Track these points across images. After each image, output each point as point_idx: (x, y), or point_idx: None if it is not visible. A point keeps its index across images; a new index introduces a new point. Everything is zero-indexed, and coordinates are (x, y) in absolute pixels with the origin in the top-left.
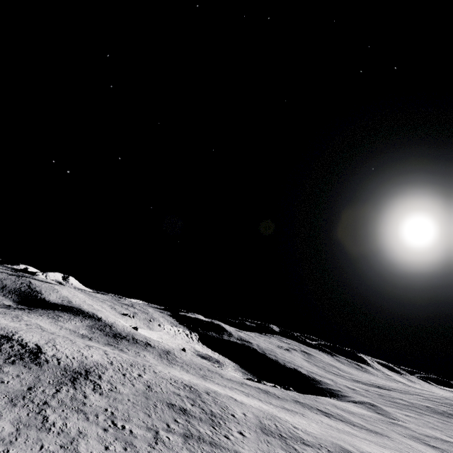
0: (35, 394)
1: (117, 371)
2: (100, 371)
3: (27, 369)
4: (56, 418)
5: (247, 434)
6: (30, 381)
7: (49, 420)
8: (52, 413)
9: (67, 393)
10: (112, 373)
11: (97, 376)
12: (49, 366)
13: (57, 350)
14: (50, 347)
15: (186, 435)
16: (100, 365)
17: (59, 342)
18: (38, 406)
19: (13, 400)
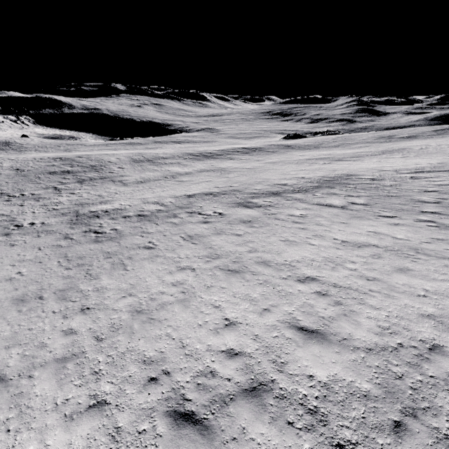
0: None
1: None
2: None
3: None
4: None
5: (125, 167)
6: None
7: None
8: None
9: None
10: None
11: None
12: None
13: None
14: None
15: (80, 181)
16: None
17: None
18: None
19: None
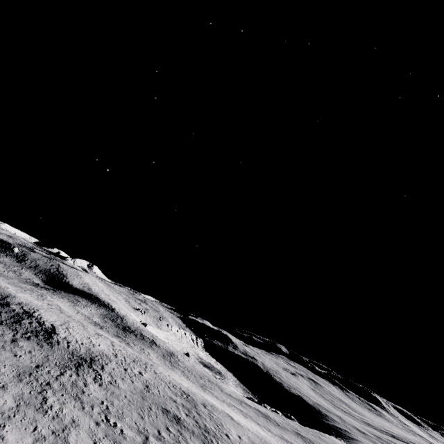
0: (40, 373)
1: (119, 364)
2: (104, 361)
3: (39, 347)
4: (55, 402)
5: None
6: (40, 359)
7: (48, 401)
8: (52, 395)
9: (70, 377)
10: (115, 365)
11: (100, 366)
12: (59, 347)
13: (69, 333)
14: (63, 330)
15: None
16: (105, 355)
17: (72, 326)
18: (41, 386)
19: (20, 375)
